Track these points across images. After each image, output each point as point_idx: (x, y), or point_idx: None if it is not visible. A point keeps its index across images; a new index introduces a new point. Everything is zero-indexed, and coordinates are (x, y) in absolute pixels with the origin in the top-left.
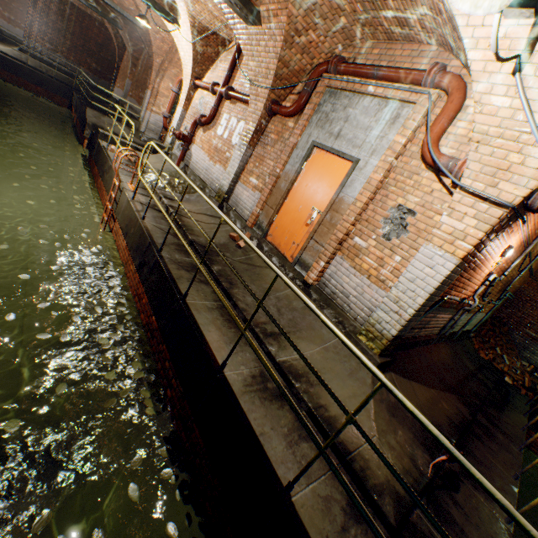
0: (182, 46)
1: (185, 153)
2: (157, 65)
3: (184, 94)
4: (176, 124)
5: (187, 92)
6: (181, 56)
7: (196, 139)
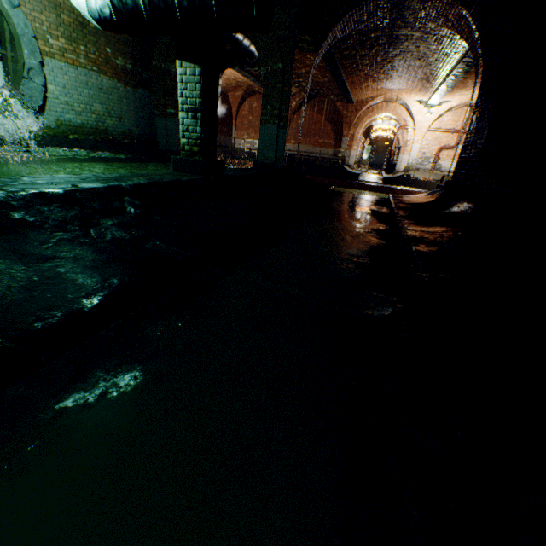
0: (423, 115)
1: (434, 165)
2: (354, 121)
3: (419, 137)
4: (416, 153)
5: (422, 135)
6: (415, 119)
7: (441, 157)
